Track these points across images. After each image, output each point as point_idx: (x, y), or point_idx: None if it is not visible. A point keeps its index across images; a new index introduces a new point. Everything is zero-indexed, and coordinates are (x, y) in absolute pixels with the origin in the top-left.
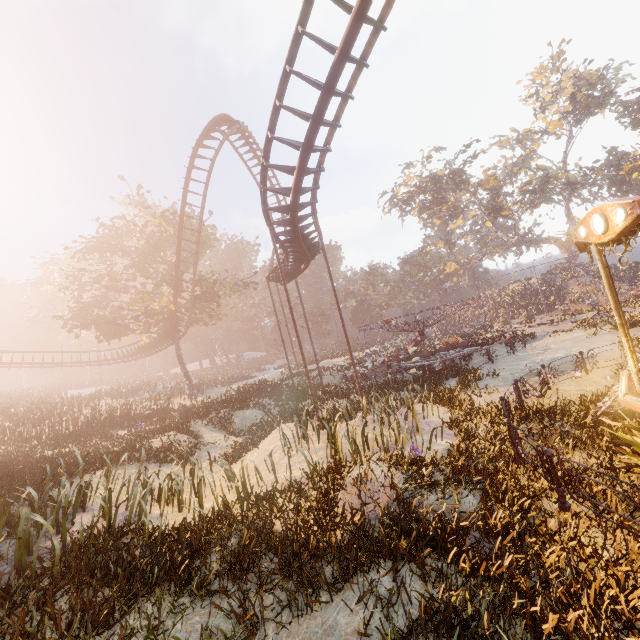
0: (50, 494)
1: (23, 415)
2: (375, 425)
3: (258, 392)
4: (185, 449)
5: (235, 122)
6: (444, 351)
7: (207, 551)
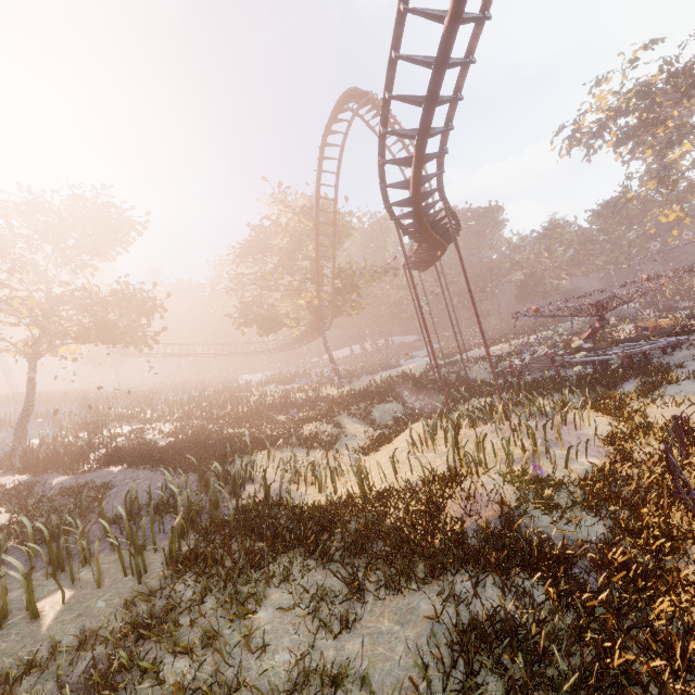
0: (228, 468)
1: (213, 397)
2: (511, 433)
3: (398, 386)
4: (327, 439)
5: (362, 95)
6: (631, 342)
7: (332, 530)
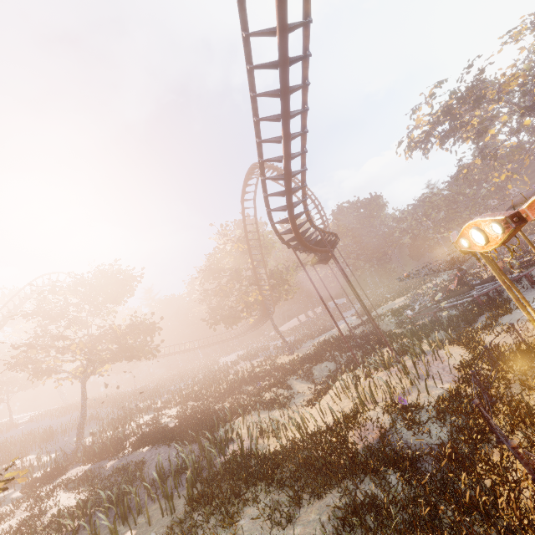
0: (216, 435)
1: (202, 381)
2: (399, 374)
3: (329, 348)
4: (281, 400)
5: None
6: (483, 283)
7: (283, 465)
